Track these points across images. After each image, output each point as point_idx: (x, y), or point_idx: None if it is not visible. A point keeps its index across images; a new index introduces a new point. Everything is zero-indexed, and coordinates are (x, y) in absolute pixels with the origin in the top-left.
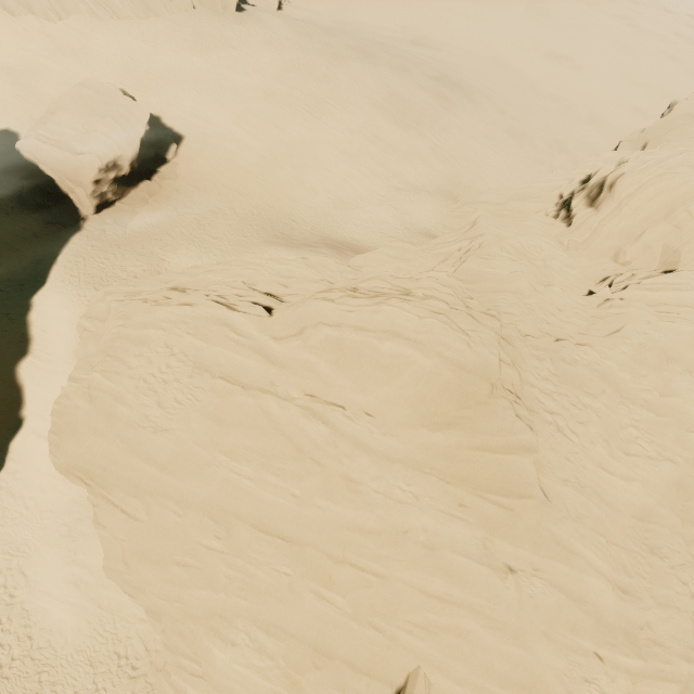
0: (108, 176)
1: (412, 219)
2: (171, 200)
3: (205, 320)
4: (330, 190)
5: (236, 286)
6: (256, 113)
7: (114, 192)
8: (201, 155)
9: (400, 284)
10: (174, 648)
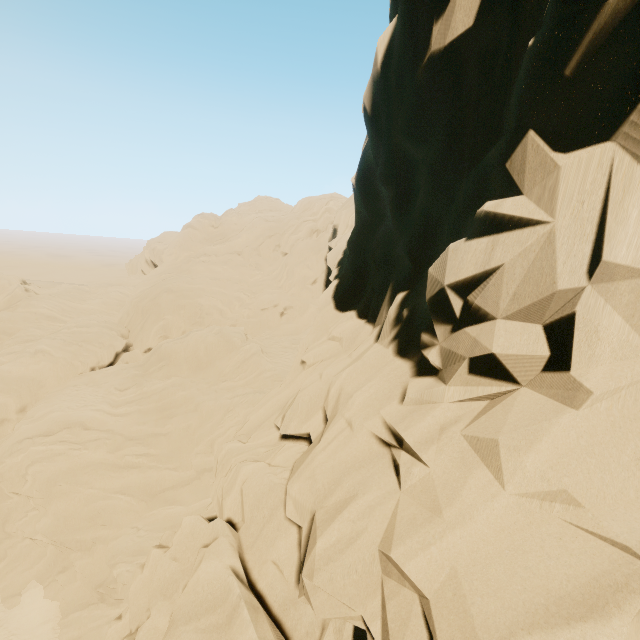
0: None
1: None
2: None
3: None
4: None
5: None
6: None
7: None
8: None
9: None
10: None
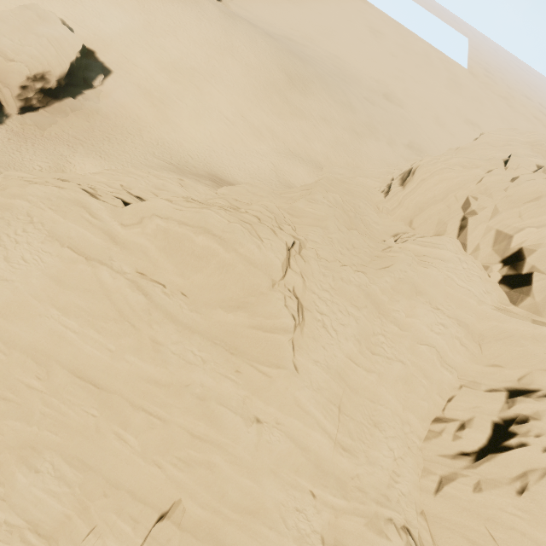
0: (35, 85)
1: (285, 175)
2: (90, 118)
3: (68, 201)
4: (225, 140)
5: (113, 186)
6: (177, 68)
7: (39, 100)
8: (123, 89)
9: (237, 205)
10: None
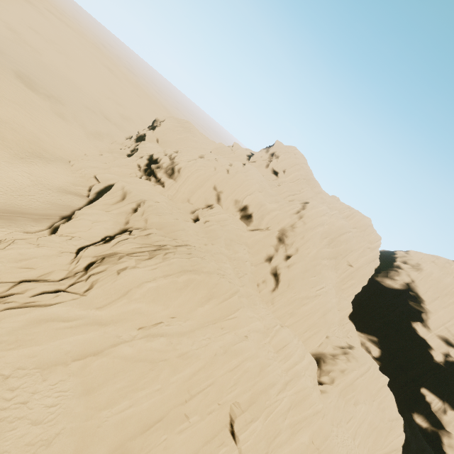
0: None
1: (48, 181)
2: None
3: (24, 328)
4: None
5: None
6: None
7: None
8: None
9: (142, 242)
10: None
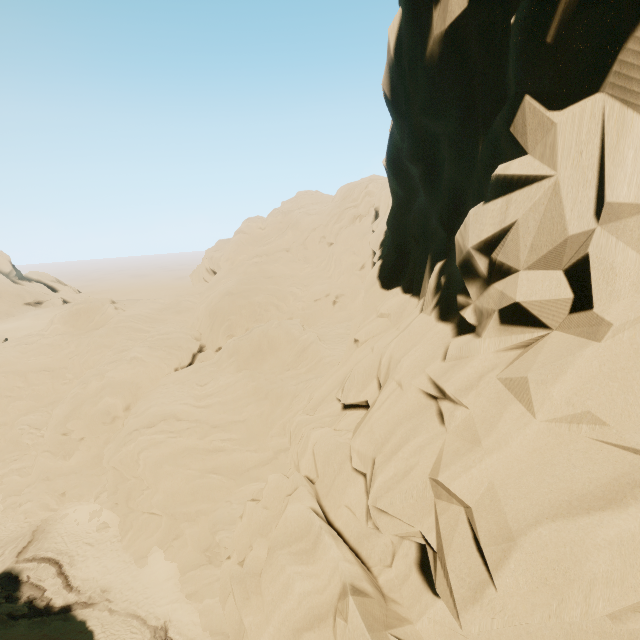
0: None
1: None
2: None
3: (20, 338)
4: None
5: None
6: None
7: None
8: None
9: None
10: (3, 460)
